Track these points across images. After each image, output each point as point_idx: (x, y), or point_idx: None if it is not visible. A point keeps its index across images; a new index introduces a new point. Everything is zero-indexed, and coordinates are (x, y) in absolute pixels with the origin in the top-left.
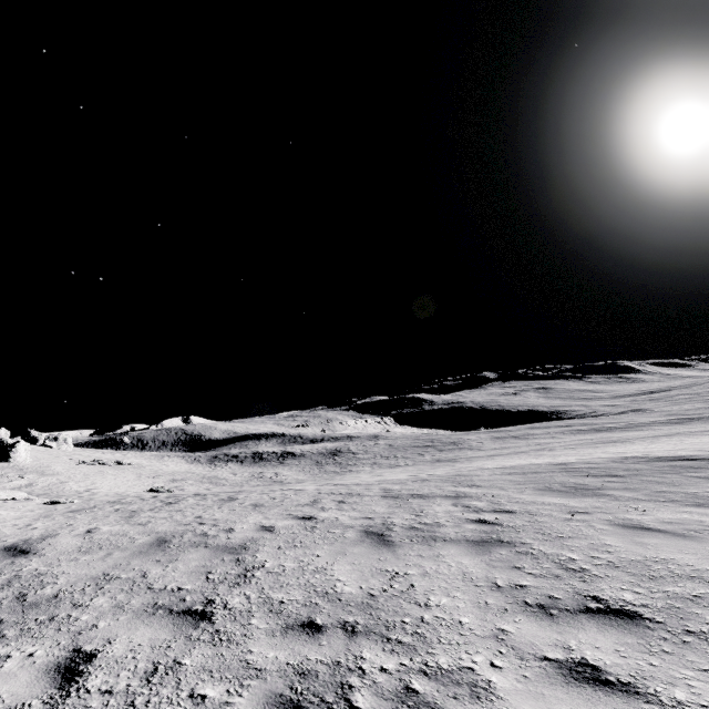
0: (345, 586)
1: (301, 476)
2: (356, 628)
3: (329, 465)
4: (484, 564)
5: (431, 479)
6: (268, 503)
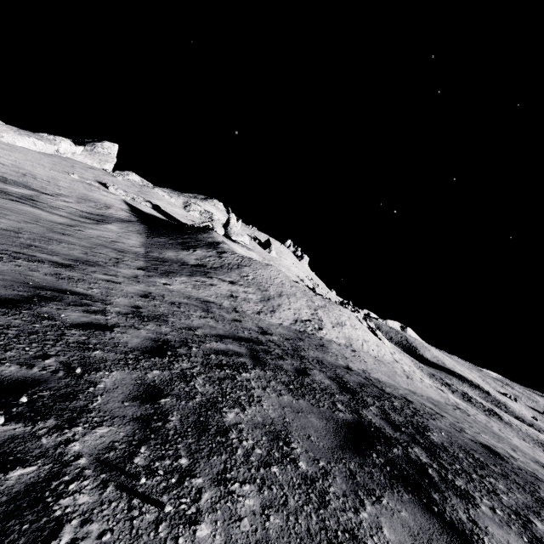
0: None
1: None
2: None
3: None
4: None
5: None
6: None
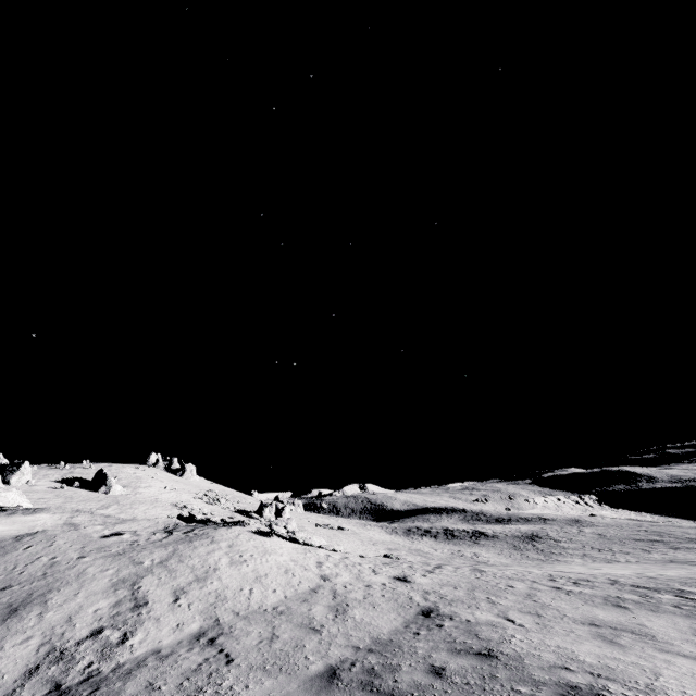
0: (604, 617)
1: (503, 560)
2: (616, 628)
3: (530, 551)
4: (690, 622)
5: (657, 577)
6: (515, 576)
